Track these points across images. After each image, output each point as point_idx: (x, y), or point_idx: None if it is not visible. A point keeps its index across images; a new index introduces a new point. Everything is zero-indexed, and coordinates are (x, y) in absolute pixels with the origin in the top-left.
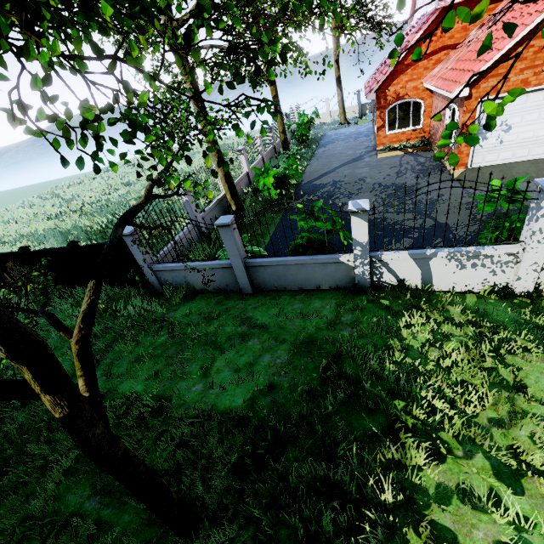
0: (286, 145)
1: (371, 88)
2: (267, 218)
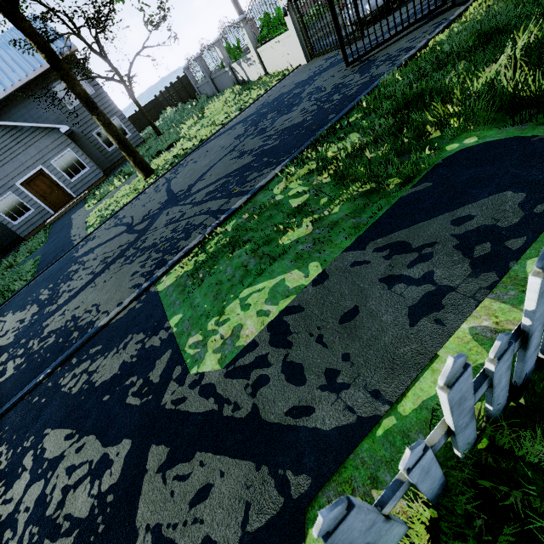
0: None
1: None
2: None
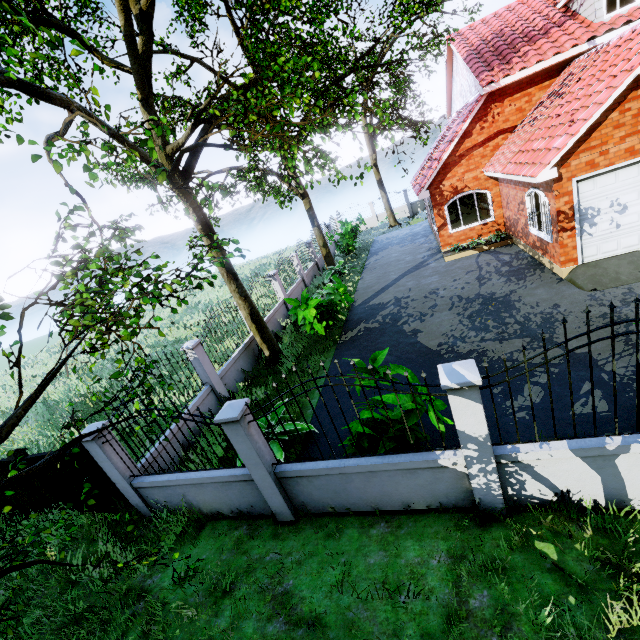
0: (329, 260)
1: (422, 186)
2: (313, 361)
